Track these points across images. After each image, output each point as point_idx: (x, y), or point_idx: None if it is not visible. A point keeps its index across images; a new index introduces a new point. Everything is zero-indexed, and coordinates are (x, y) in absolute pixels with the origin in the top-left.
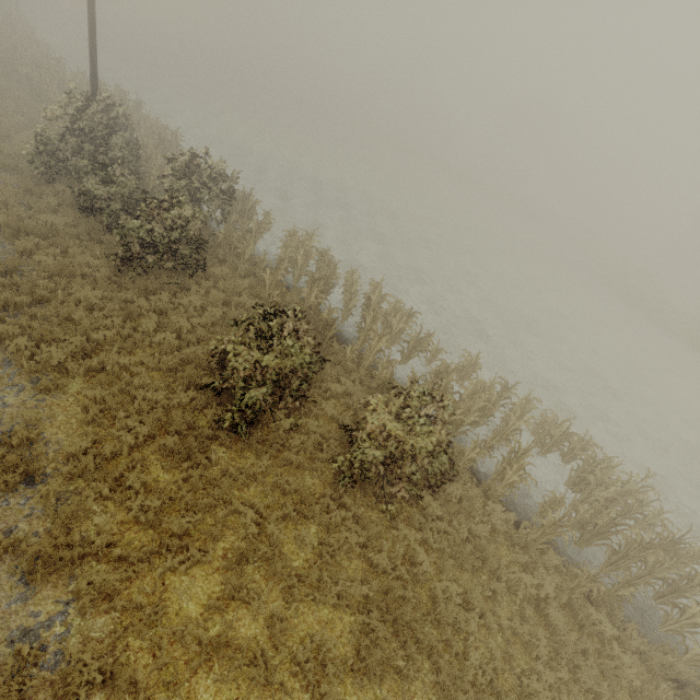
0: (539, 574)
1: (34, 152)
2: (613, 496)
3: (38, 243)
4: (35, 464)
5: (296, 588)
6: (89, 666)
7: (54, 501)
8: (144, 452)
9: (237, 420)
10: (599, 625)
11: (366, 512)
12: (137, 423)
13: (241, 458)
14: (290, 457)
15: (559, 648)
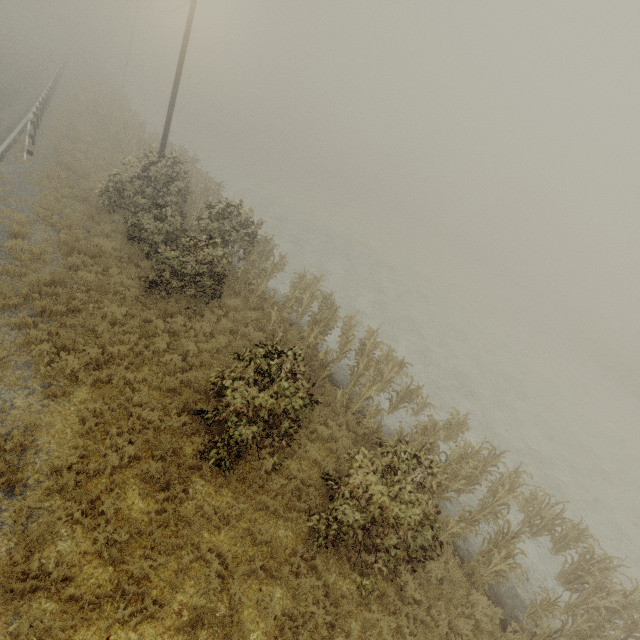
0: None
1: (104, 189)
2: (615, 606)
3: (86, 260)
4: (19, 474)
5: None
6: None
7: (25, 519)
8: (126, 473)
9: (222, 455)
10: None
11: (338, 580)
12: (126, 443)
13: (218, 495)
14: (267, 501)
15: None
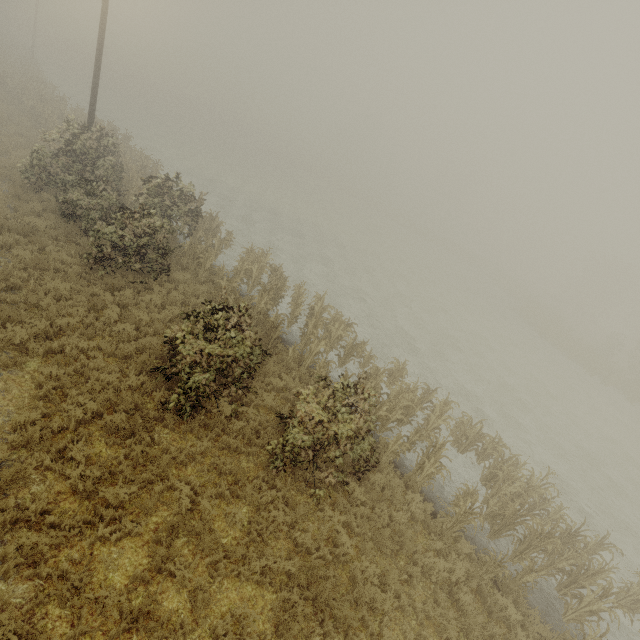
0: (452, 560)
1: (28, 166)
2: (518, 490)
3: (19, 240)
4: None
5: (222, 563)
6: (5, 626)
7: None
8: (91, 428)
9: (183, 402)
10: (506, 610)
11: (296, 496)
12: (87, 400)
13: (182, 440)
14: (229, 441)
15: (468, 631)
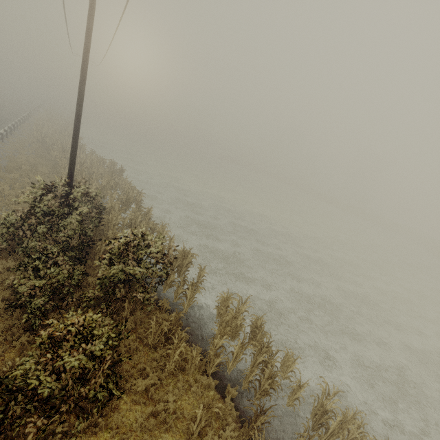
0: None
1: None
2: None
3: None
4: None
5: None
6: None
7: None
8: None
9: None
10: None
11: None
12: None
13: None
14: None
15: None
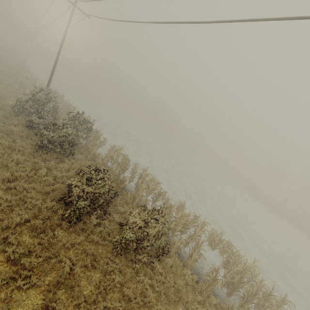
0: (206, 307)
1: (14, 104)
2: (240, 269)
3: (3, 136)
4: None
5: (82, 304)
6: None
7: None
8: (22, 228)
9: (72, 215)
10: None
11: (126, 269)
12: (23, 212)
13: (69, 236)
14: (93, 237)
15: None
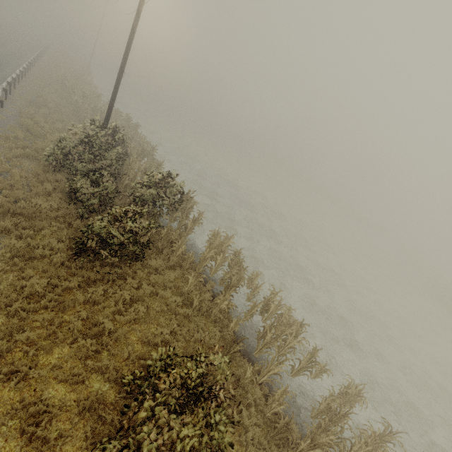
0: None
1: (51, 151)
2: None
3: (21, 221)
4: None
5: None
6: None
7: None
8: None
9: None
10: None
11: None
12: None
13: None
14: None
15: None
